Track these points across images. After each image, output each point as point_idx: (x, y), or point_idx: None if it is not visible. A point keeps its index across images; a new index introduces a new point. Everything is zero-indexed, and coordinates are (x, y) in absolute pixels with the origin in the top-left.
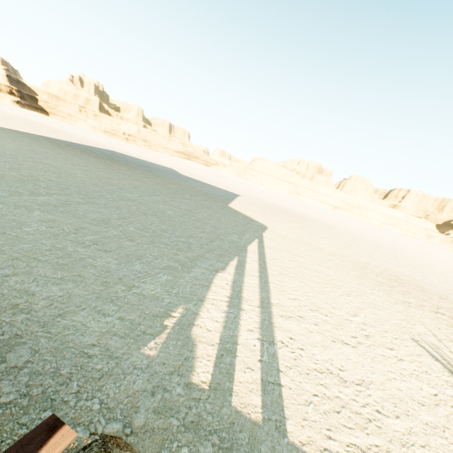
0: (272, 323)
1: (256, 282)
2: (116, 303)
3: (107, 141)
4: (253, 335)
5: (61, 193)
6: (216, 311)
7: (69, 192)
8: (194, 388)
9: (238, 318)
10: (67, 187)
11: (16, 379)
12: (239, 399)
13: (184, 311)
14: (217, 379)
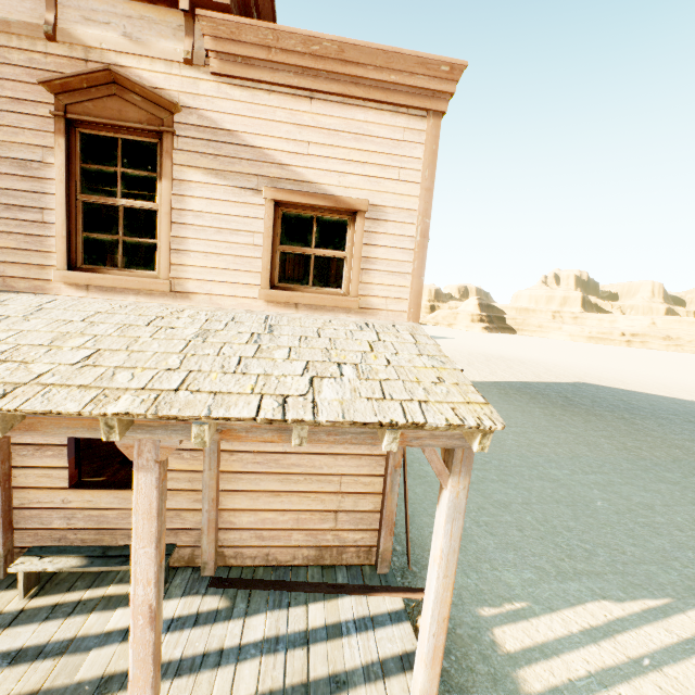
0: (629, 679)
1: (665, 640)
2: (478, 574)
3: (585, 358)
4: (585, 665)
5: (482, 468)
6: (560, 625)
7: (489, 466)
8: (496, 645)
9: (581, 644)
10: (489, 460)
11: (422, 582)
12: (524, 674)
13: (526, 606)
14: (517, 655)
